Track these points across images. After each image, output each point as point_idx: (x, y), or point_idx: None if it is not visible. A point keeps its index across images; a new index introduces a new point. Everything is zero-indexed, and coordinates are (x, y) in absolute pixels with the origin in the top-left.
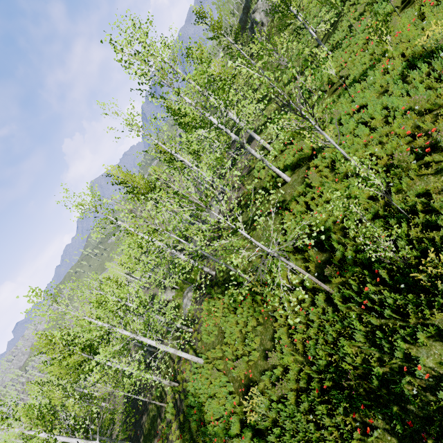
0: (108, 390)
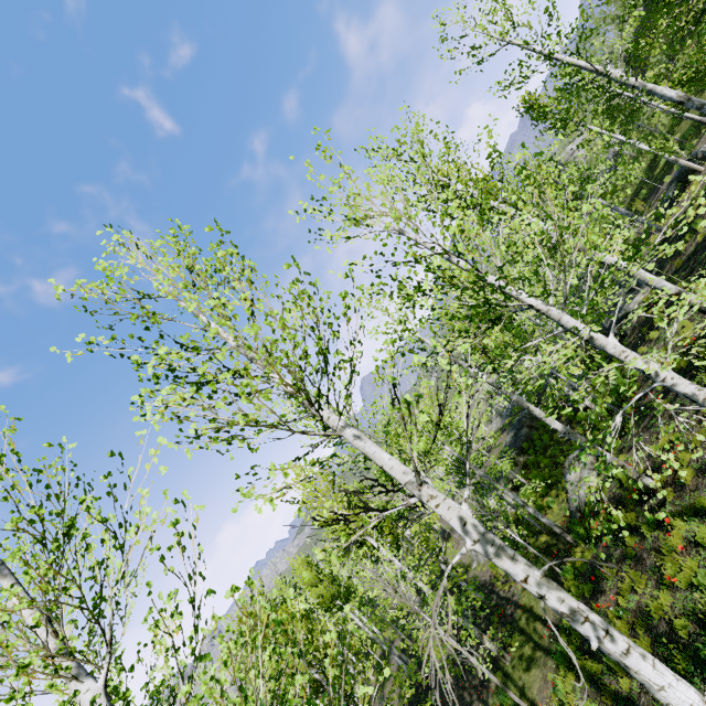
0: (400, 601)
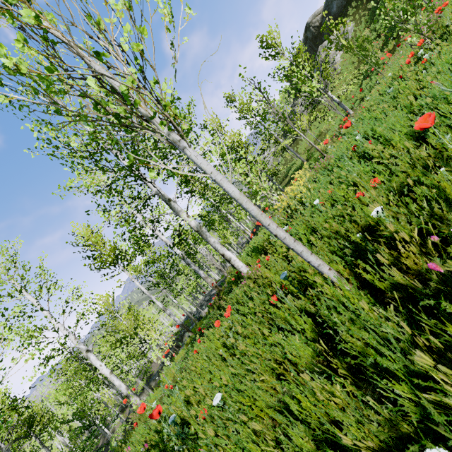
0: None
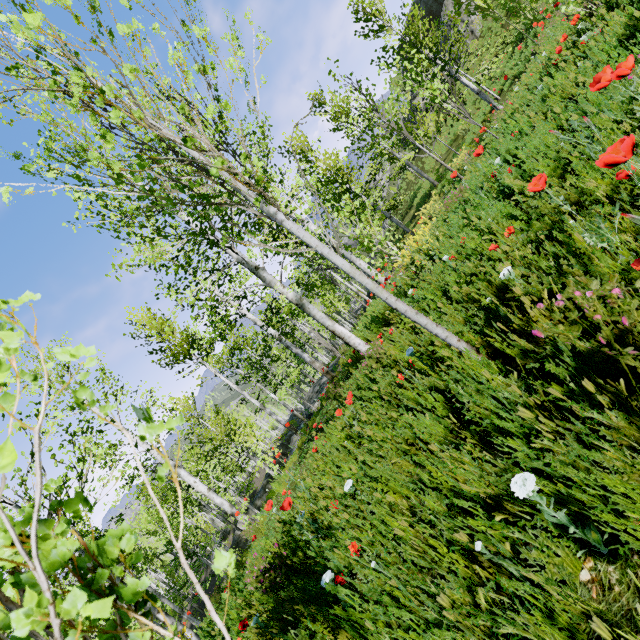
0: None
